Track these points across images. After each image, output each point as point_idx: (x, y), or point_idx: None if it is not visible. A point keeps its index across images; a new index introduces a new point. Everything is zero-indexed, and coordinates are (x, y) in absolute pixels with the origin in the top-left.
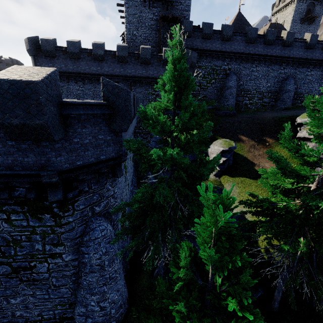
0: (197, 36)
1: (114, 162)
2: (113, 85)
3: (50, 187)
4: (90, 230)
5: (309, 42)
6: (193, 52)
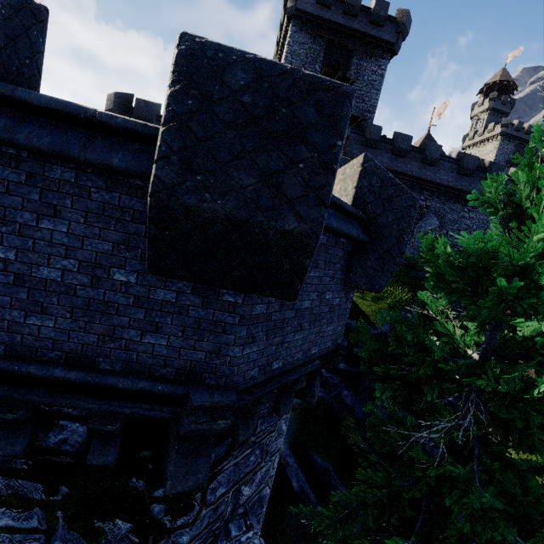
0: (385, 149)
1: (321, 362)
2: (386, 178)
3: (184, 442)
4: None
5: None
6: None
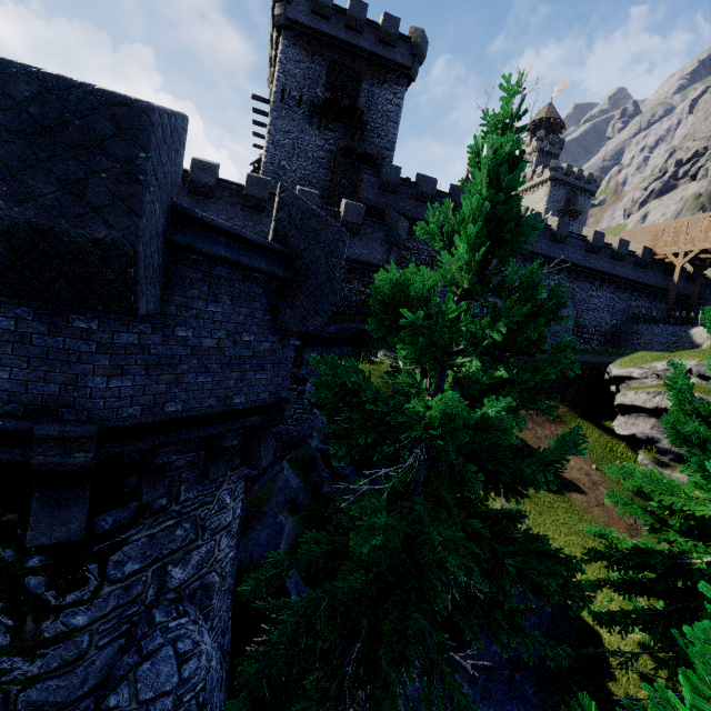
0: (407, 194)
1: (262, 419)
2: (308, 209)
3: (48, 489)
4: (139, 662)
5: (591, 242)
6: (401, 217)
